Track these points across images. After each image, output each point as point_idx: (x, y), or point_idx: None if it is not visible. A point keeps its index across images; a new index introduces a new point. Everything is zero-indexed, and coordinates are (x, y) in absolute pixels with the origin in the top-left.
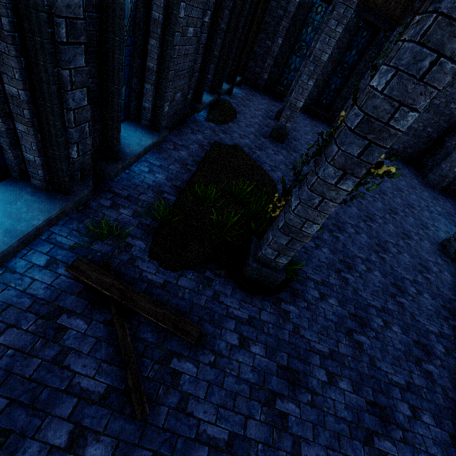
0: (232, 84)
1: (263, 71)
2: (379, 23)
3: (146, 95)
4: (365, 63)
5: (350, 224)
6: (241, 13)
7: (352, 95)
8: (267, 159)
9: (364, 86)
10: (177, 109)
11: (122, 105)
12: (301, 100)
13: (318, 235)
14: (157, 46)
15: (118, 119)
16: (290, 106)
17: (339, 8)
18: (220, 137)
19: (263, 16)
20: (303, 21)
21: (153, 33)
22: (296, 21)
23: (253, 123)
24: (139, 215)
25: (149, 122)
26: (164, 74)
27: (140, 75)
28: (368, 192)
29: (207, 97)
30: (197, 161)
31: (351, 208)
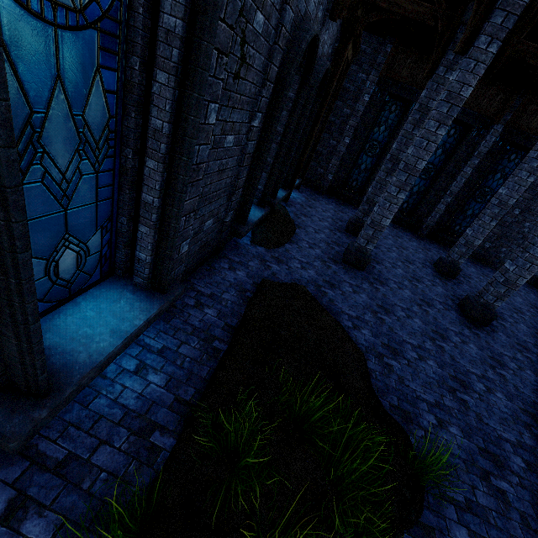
0: (289, 189)
1: (326, 172)
2: (470, 121)
3: (141, 242)
4: (455, 164)
5: (508, 441)
6: (302, 114)
7: (442, 199)
8: (344, 304)
9: (457, 189)
10: (208, 239)
11: (94, 260)
12: (389, 216)
13: (468, 497)
14: (160, 170)
15: (31, 334)
16: (372, 224)
17: (440, 106)
18: (272, 271)
19: (327, 116)
20: (374, 119)
21: (152, 150)
22: (366, 119)
23: (318, 241)
24: (70, 534)
25: (146, 279)
26: (173, 210)
27: (134, 211)
28: (504, 350)
29: (256, 212)
30: (231, 327)
31: (495, 395)
